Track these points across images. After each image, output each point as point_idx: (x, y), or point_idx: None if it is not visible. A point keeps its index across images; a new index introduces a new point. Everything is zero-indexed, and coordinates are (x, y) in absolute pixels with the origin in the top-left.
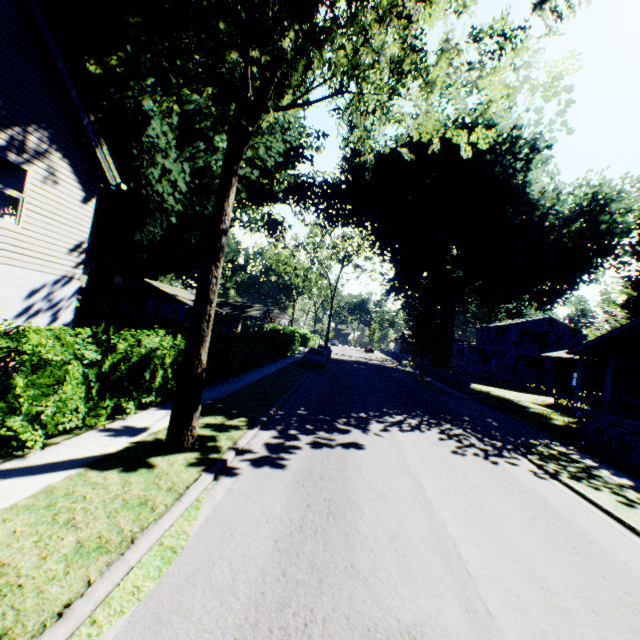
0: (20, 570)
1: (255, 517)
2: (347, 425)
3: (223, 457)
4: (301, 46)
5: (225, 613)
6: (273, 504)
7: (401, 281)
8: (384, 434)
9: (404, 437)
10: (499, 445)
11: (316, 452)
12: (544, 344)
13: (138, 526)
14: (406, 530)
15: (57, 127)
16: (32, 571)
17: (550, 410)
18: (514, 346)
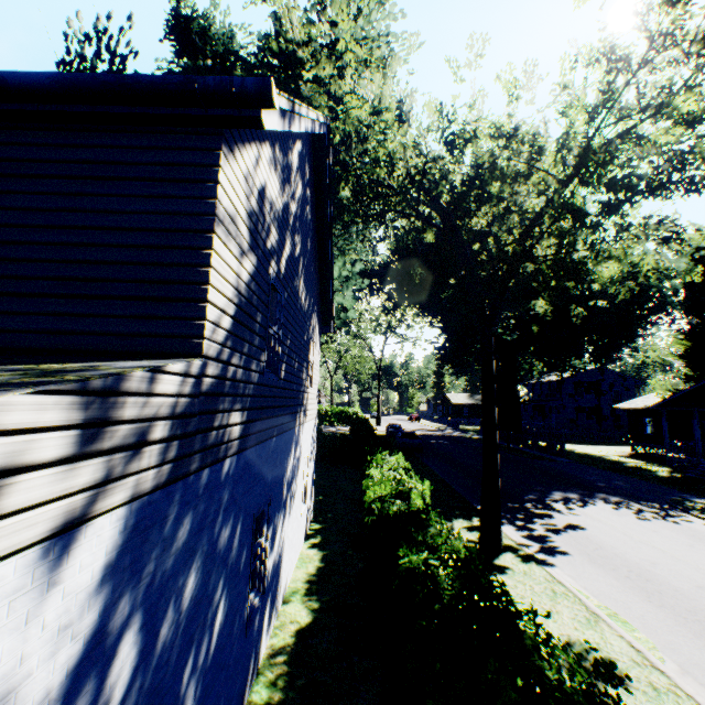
0: (579, 635)
1: (614, 589)
2: (539, 509)
3: (528, 552)
4: (557, 257)
5: (693, 640)
6: (608, 579)
7: (457, 349)
8: (575, 512)
9: (591, 512)
10: (658, 506)
11: (563, 537)
12: (599, 393)
13: (579, 605)
14: (701, 582)
15: (317, 302)
16: (585, 635)
17: (641, 461)
18: (572, 398)
